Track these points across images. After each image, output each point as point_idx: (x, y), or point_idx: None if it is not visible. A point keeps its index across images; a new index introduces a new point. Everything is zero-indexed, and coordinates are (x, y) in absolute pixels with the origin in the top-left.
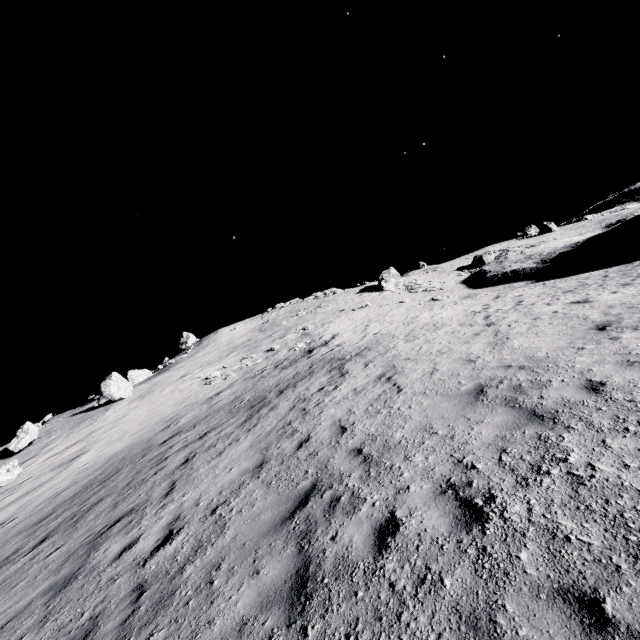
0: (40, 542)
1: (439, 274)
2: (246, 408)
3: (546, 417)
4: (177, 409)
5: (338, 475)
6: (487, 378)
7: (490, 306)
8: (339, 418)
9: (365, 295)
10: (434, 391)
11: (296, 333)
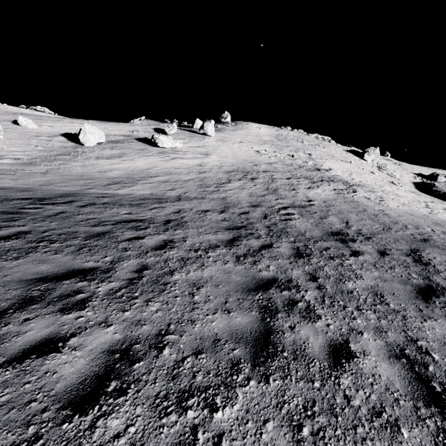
0: (240, 180)
1: (402, 169)
2: (303, 178)
3: (444, 228)
4: (250, 159)
5: (373, 212)
6: (426, 217)
7: (428, 203)
8: (363, 201)
9: (350, 155)
10: (404, 211)
11: (305, 154)
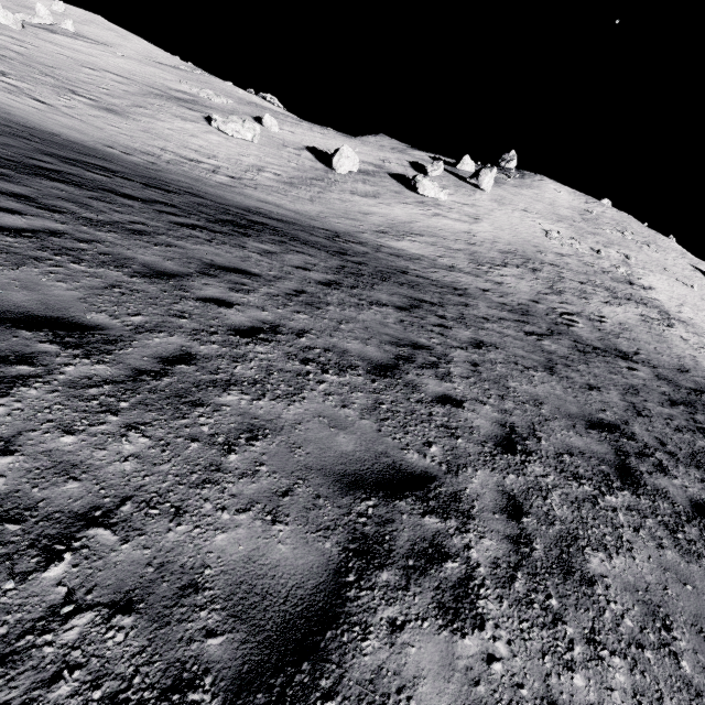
0: (518, 267)
1: None
2: (603, 289)
3: None
4: (533, 240)
5: (679, 353)
6: None
7: None
8: (675, 340)
9: (698, 275)
10: None
11: (618, 254)
